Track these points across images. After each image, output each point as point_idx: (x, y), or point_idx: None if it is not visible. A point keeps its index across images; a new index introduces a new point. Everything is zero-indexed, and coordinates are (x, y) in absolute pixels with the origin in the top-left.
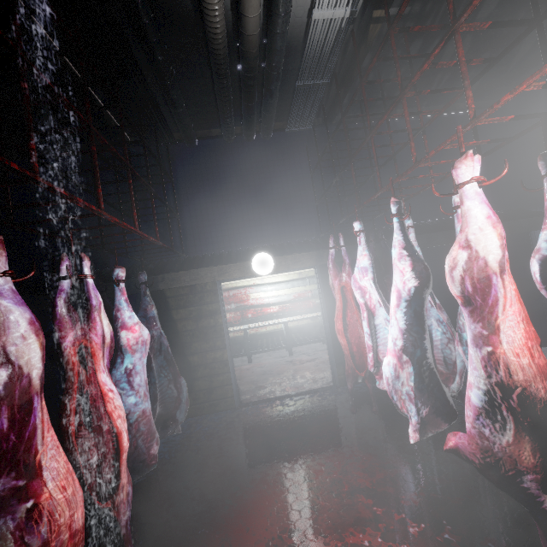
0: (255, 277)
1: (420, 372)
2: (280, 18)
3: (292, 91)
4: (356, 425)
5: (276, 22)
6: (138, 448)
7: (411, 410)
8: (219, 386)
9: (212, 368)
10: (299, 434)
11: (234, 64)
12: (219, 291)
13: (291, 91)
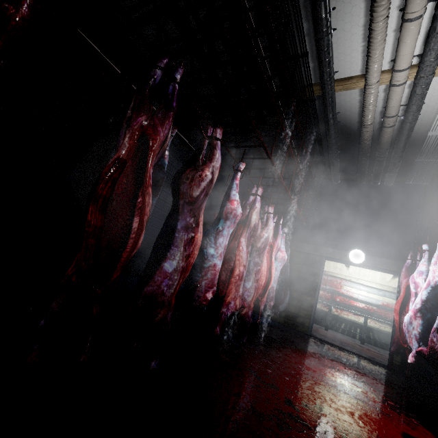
0: (349, 264)
1: (426, 326)
2: (404, 136)
3: (413, 163)
4: (389, 379)
5: (401, 138)
6: (267, 299)
7: (413, 344)
8: (302, 316)
9: (302, 304)
10: (343, 359)
11: (373, 150)
12: (322, 263)
13: (413, 163)
